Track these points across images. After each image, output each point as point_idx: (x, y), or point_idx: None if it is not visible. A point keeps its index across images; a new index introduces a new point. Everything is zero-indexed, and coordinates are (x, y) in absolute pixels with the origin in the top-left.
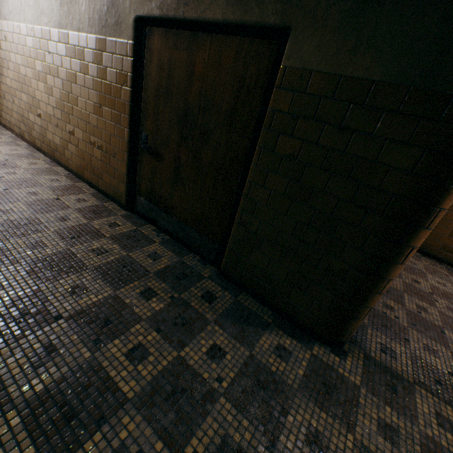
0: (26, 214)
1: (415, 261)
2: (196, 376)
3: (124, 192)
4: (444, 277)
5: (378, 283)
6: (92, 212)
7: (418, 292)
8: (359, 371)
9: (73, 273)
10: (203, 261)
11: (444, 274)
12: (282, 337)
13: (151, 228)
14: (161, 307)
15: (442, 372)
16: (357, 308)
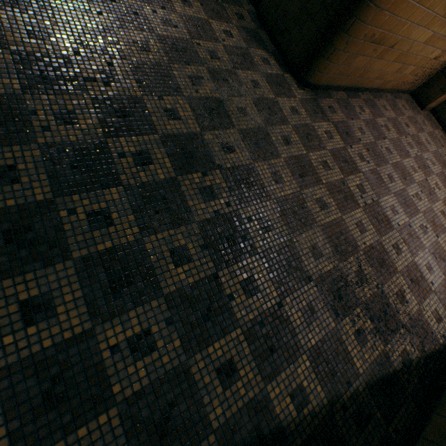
0: None
1: (428, 125)
2: (212, 31)
3: None
4: (438, 145)
5: (347, 19)
6: None
7: (398, 127)
8: (303, 97)
9: None
10: (249, 2)
11: (441, 145)
12: (271, 60)
13: None
14: None
15: (355, 136)
16: (325, 45)
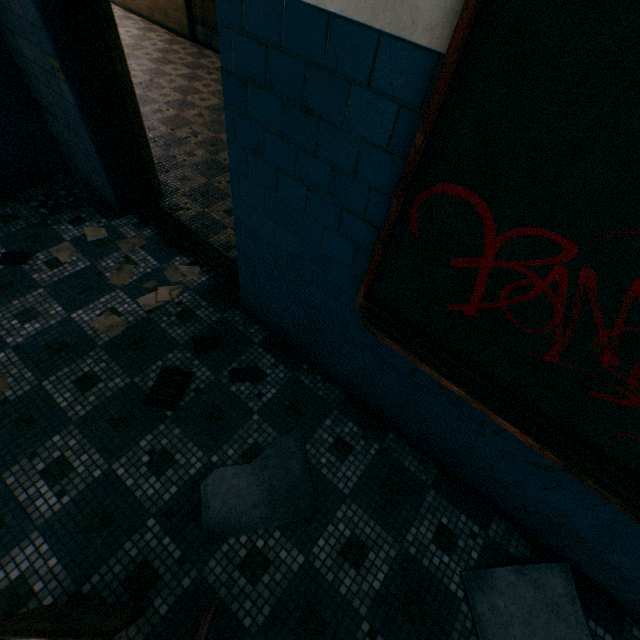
0: (133, 42)
1: None
2: None
3: (187, 25)
4: None
5: None
6: (169, 43)
7: None
8: None
9: (171, 65)
10: None
11: None
12: None
13: (210, 52)
14: (217, 78)
15: None
16: None
